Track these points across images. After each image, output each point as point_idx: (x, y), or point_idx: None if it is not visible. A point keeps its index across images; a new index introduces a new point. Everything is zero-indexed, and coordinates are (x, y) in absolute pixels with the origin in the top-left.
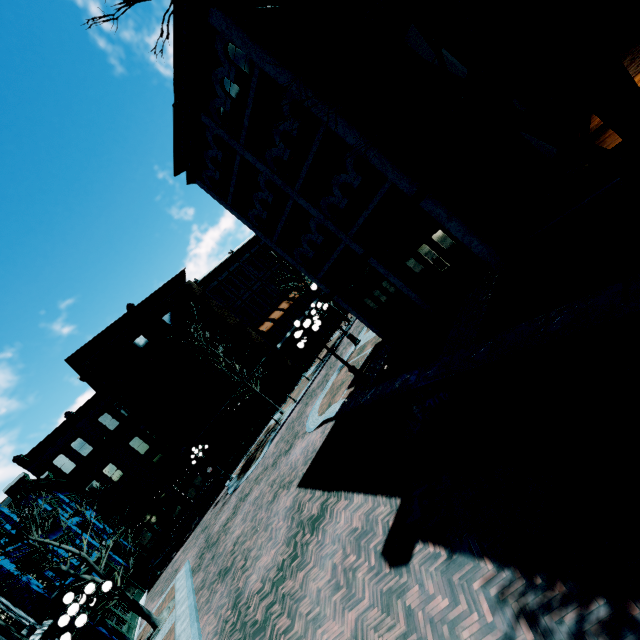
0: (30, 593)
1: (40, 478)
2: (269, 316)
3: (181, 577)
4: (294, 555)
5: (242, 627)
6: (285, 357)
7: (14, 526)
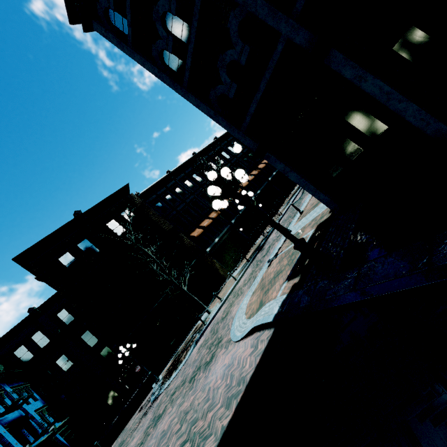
0: None
1: None
2: (200, 224)
3: None
4: None
5: None
6: (214, 259)
7: None
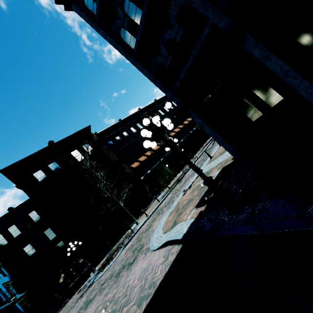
0: None
1: None
2: (138, 159)
3: None
4: None
5: None
6: (145, 185)
7: None
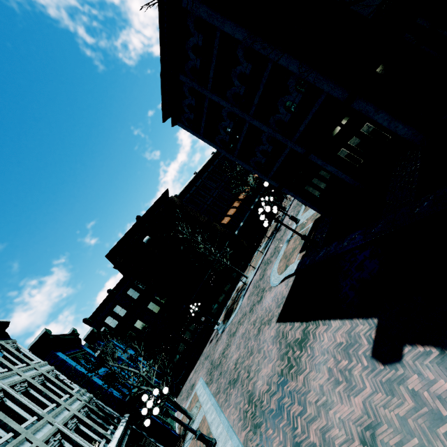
0: (113, 398)
1: (101, 331)
2: (227, 213)
3: (199, 388)
4: (290, 365)
5: (261, 414)
6: (242, 240)
7: (94, 359)
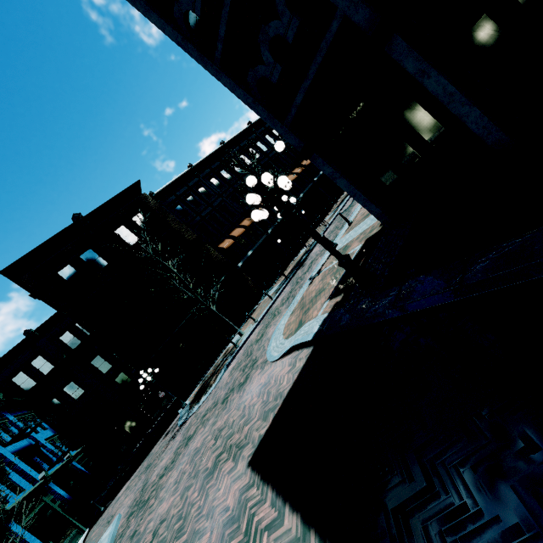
0: None
1: None
2: (230, 233)
3: None
4: None
5: None
6: (246, 276)
7: None
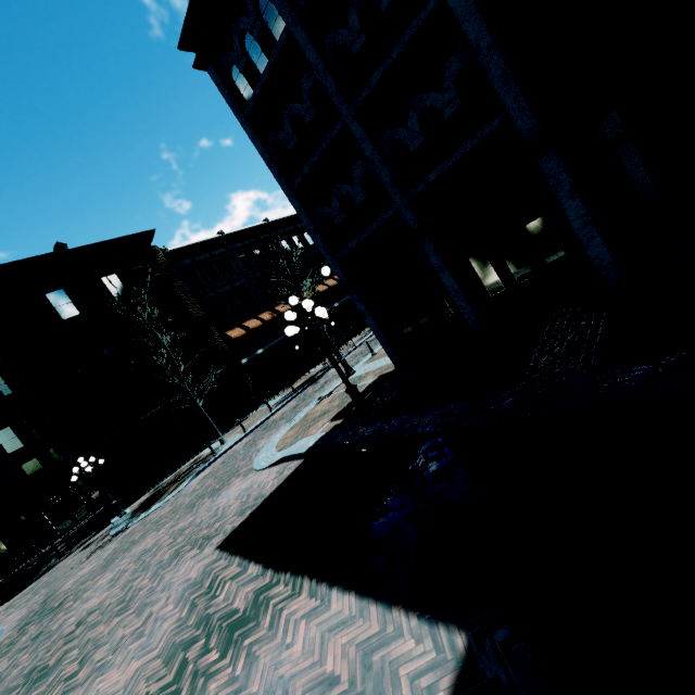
0: None
1: None
2: (243, 322)
3: None
4: (172, 693)
5: None
6: (248, 376)
7: None
